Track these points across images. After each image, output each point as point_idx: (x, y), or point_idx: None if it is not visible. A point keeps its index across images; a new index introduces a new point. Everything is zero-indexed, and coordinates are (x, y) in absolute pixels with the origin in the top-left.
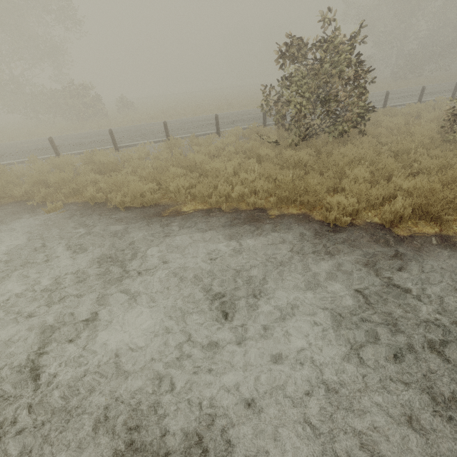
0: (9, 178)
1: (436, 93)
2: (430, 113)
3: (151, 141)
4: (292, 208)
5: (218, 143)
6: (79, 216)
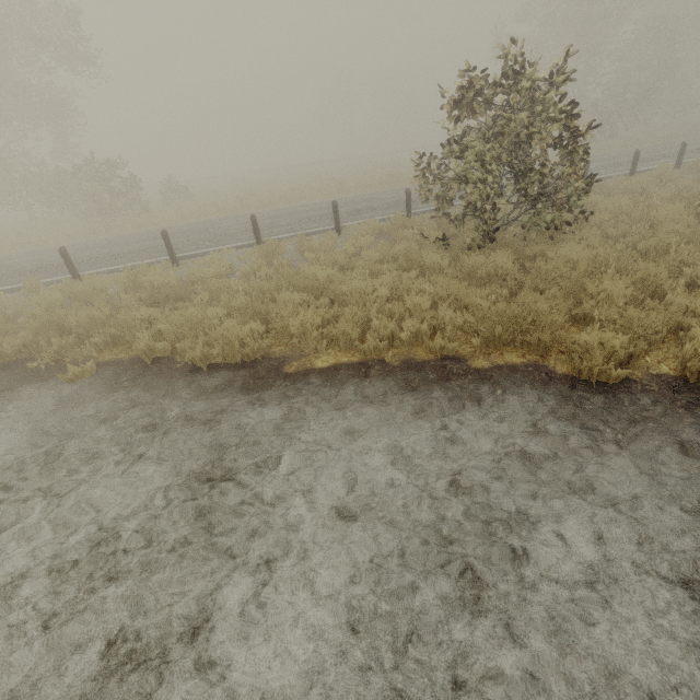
0: None
1: (650, 160)
2: (663, 189)
3: (229, 246)
4: (508, 353)
5: (348, 246)
6: (128, 385)
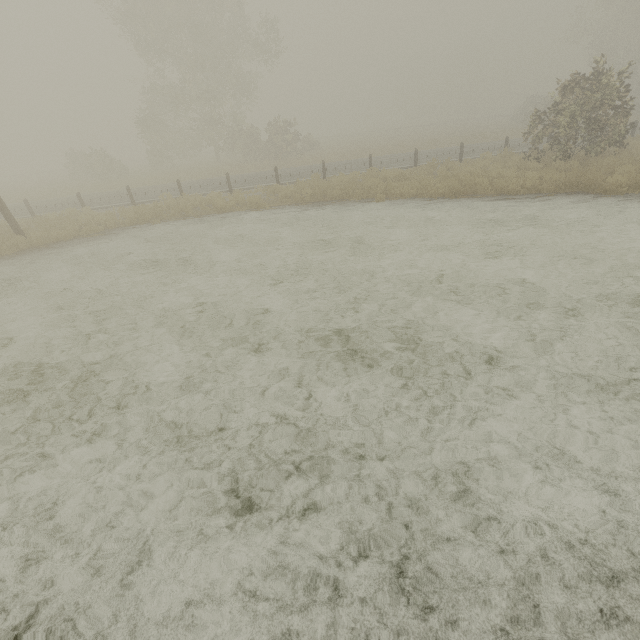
0: (326, 184)
1: None
2: None
3: (395, 167)
4: (574, 192)
5: (480, 162)
6: (405, 202)
